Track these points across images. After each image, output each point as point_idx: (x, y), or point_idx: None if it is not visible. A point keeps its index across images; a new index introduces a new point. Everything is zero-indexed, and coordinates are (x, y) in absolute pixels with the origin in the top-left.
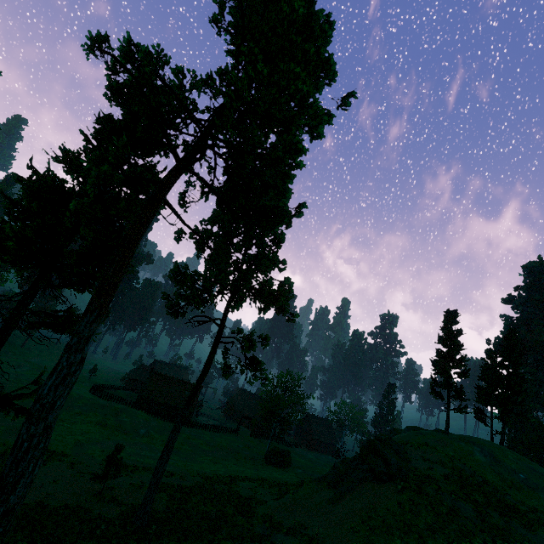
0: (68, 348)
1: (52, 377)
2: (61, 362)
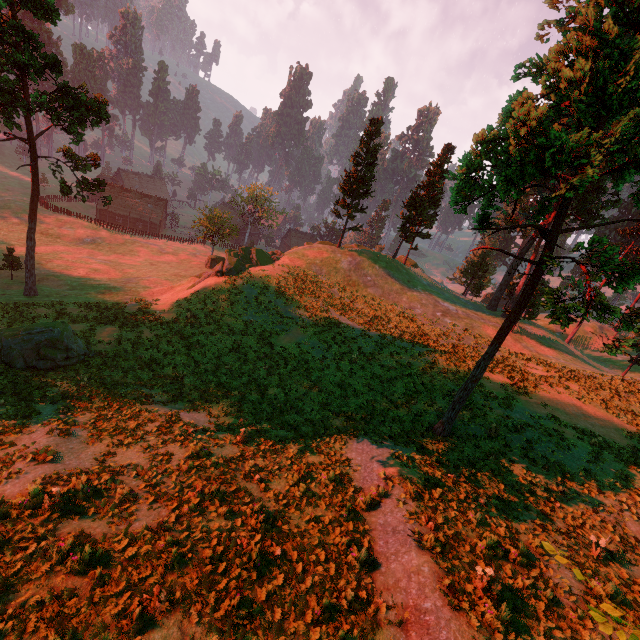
0: None
1: None
2: None
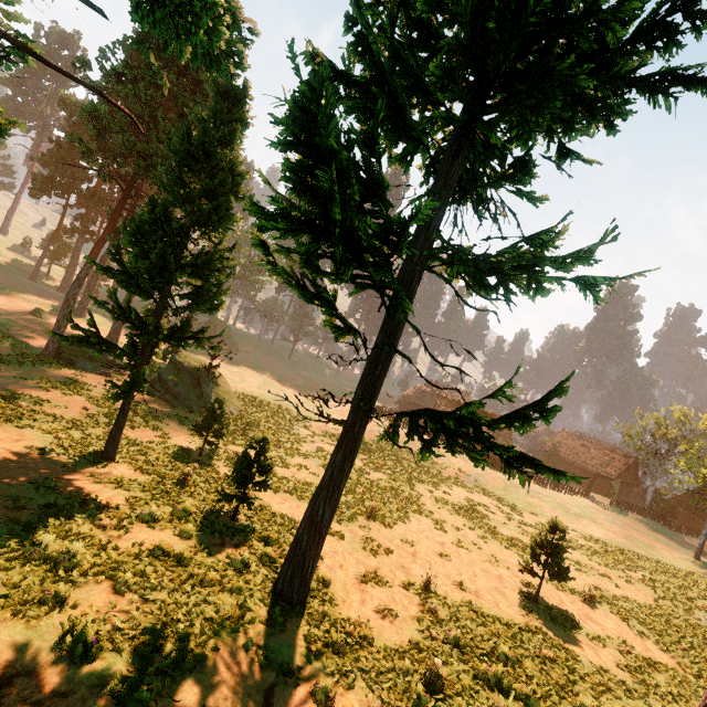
0: None
1: None
2: None
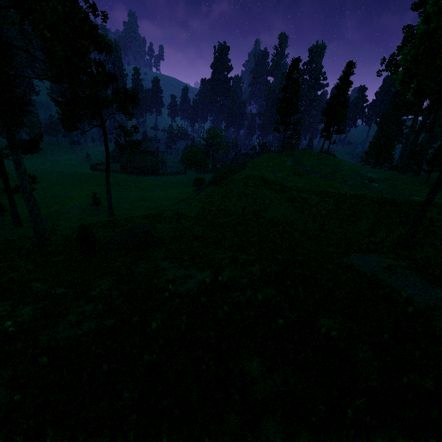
0: (15, 168)
1: (18, 179)
2: (17, 174)
